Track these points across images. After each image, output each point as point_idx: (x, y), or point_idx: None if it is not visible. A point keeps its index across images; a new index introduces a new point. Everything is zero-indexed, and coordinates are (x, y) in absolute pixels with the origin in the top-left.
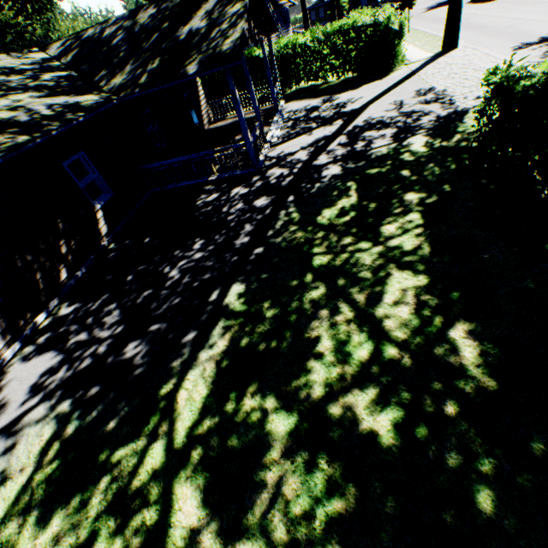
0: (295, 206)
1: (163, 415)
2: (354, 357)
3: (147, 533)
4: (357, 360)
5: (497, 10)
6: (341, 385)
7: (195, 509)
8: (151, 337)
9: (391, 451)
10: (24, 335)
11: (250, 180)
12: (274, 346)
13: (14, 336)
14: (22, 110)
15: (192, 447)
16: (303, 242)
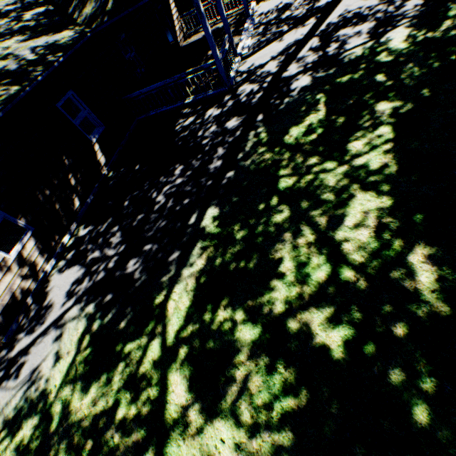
0: (264, 126)
1: (157, 320)
2: (312, 278)
3: (152, 405)
4: (315, 281)
5: None
6: (299, 303)
7: (184, 393)
8: (146, 256)
9: (340, 363)
10: (56, 253)
11: (222, 100)
12: (242, 266)
13: (50, 254)
14: (11, 58)
15: (179, 346)
16: (270, 164)
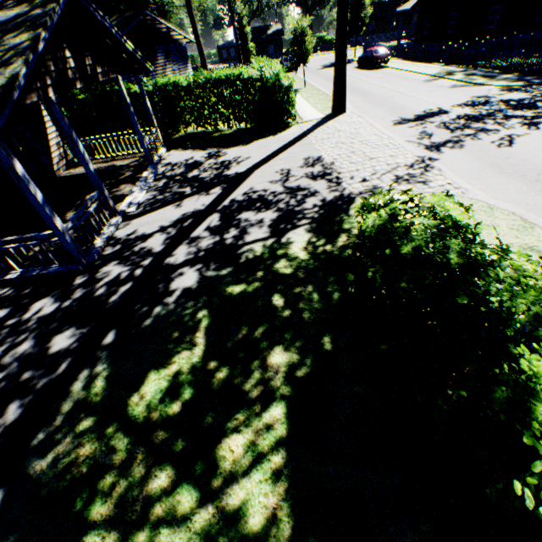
0: (109, 360)
1: None
2: None
3: None
4: None
5: (378, 79)
6: None
7: None
8: None
9: None
10: None
11: (70, 283)
12: None
13: None
14: None
15: None
16: (84, 477)
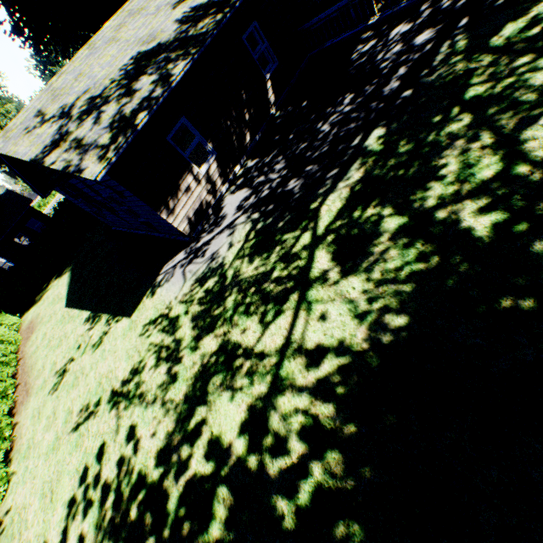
0: (466, 32)
1: (310, 220)
2: (475, 177)
3: (299, 270)
4: (478, 180)
5: None
6: (453, 199)
7: (326, 262)
8: (305, 176)
9: (481, 240)
10: (229, 179)
11: (416, 11)
12: (400, 174)
13: (225, 180)
14: None
15: (327, 235)
16: (460, 75)
